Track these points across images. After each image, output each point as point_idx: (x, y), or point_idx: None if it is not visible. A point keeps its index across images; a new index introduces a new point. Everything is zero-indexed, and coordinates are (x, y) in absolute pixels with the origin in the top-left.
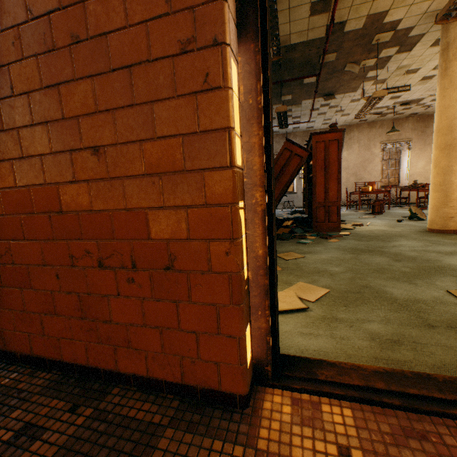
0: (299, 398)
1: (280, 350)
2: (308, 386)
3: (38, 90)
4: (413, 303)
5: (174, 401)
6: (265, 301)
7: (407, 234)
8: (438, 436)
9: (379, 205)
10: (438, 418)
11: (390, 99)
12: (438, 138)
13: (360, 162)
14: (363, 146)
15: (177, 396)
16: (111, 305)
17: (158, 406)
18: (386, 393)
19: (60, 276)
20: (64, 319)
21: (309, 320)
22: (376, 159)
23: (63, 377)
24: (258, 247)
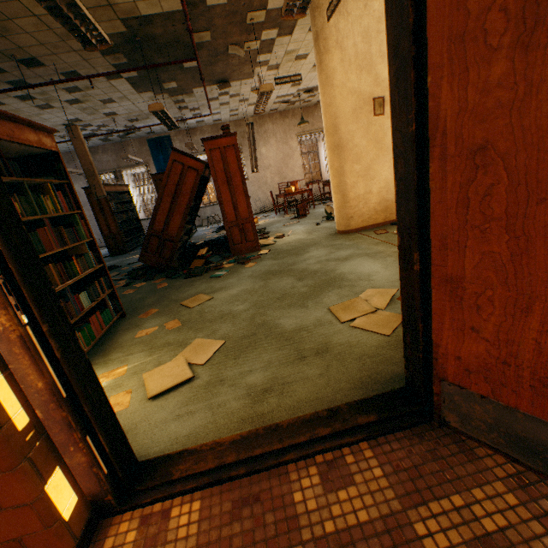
0: (151, 512)
1: (147, 452)
2: (160, 494)
3: None
4: (297, 333)
5: None
6: (74, 434)
7: (319, 241)
8: (269, 491)
9: (302, 207)
10: (275, 470)
11: (293, 86)
12: (328, 138)
13: (282, 158)
14: (281, 139)
15: None
16: None
17: None
18: (236, 464)
19: None
20: None
21: (192, 394)
22: (296, 154)
23: None
24: (36, 379)
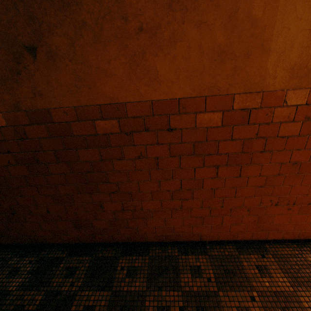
0: None
1: None
2: None
3: (273, 137)
4: None
5: (293, 245)
6: None
7: None
8: None
9: None
10: None
11: None
12: None
13: None
14: None
15: (291, 243)
16: (273, 218)
17: (290, 248)
18: None
19: (249, 210)
20: (244, 225)
21: None
22: None
23: (237, 246)
24: None
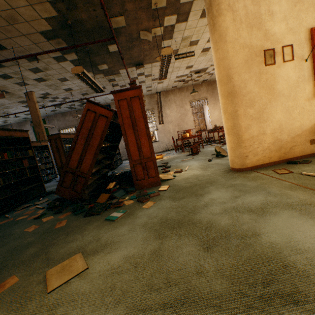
0: None
1: None
2: None
3: None
4: None
5: None
6: None
7: (216, 178)
8: None
9: (195, 147)
10: None
11: (187, 68)
12: (222, 87)
13: (179, 116)
14: (179, 104)
15: None
16: None
17: None
18: None
19: None
20: None
21: None
22: (189, 113)
23: None
24: None
